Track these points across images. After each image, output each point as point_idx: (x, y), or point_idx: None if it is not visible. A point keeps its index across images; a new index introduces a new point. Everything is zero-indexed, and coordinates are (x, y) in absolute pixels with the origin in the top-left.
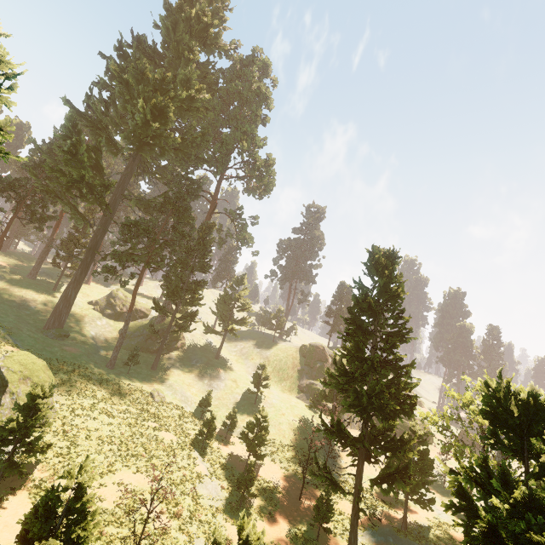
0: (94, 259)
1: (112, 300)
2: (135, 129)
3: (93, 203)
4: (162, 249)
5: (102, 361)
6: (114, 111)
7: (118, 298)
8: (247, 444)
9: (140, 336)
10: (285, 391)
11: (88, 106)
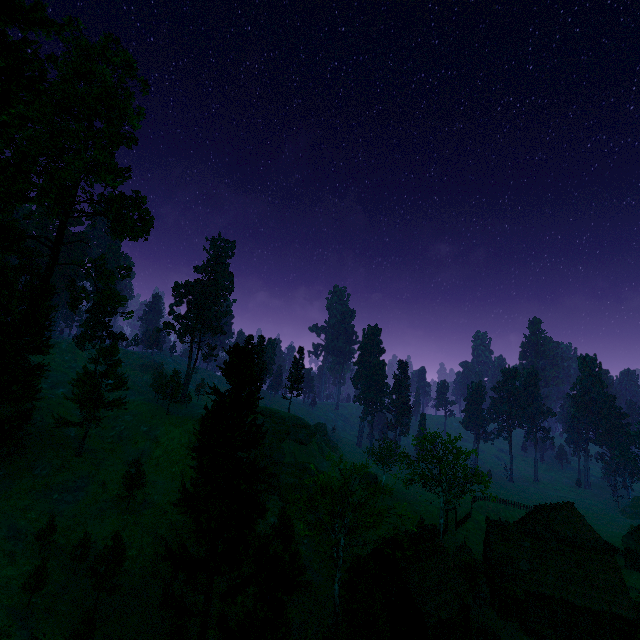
0: None
1: None
2: None
3: None
4: None
5: None
6: None
7: None
8: (93, 583)
9: None
10: (177, 477)
11: None
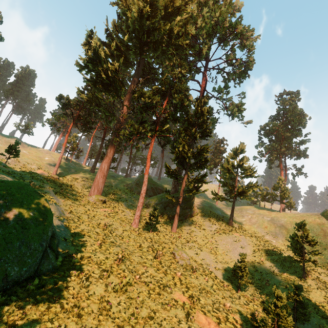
0: (120, 144)
1: (138, 181)
2: (134, 28)
3: (113, 96)
4: (166, 123)
5: (129, 221)
6: (122, 36)
7: (142, 179)
8: None
9: (159, 204)
10: (327, 264)
11: (106, 38)
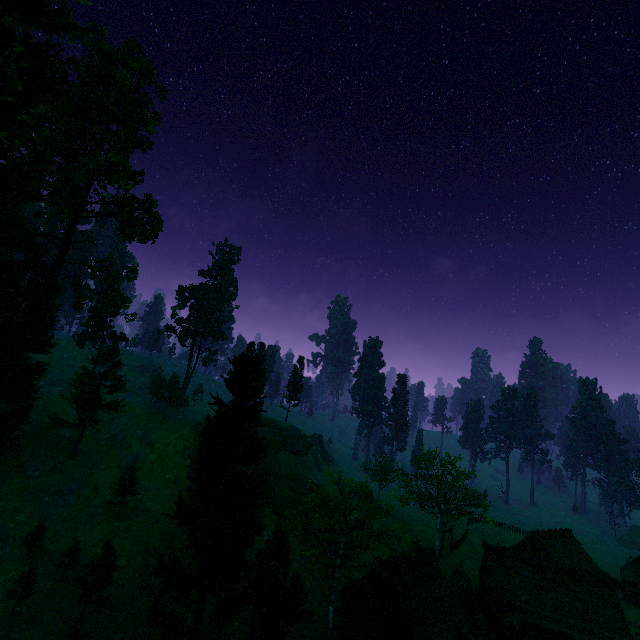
0: None
1: None
2: None
3: None
4: None
5: None
6: None
7: None
8: (80, 594)
9: None
10: (170, 484)
11: None
